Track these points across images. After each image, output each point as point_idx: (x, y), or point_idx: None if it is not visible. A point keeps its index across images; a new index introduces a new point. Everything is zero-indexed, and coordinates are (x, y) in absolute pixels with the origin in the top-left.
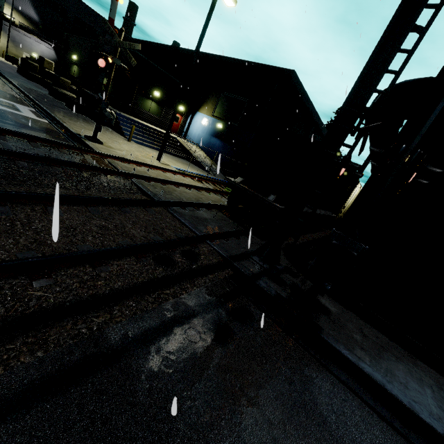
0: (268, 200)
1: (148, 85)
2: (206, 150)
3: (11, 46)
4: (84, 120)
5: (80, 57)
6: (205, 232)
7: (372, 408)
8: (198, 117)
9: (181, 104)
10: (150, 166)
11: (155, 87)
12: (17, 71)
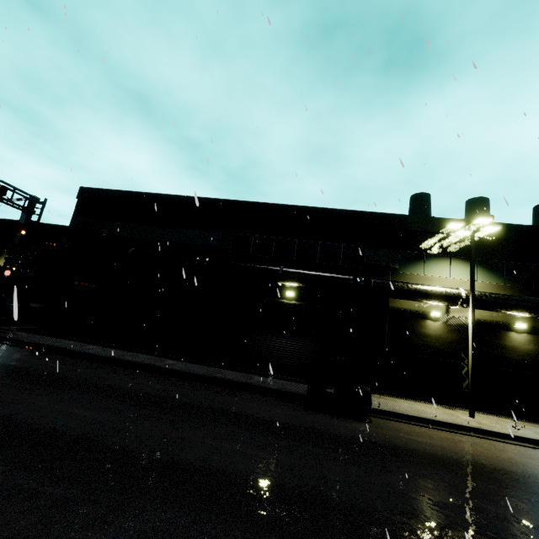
0: None
1: None
2: None
3: None
4: None
5: None
6: None
7: None
8: None
9: None
10: None
11: None
12: None
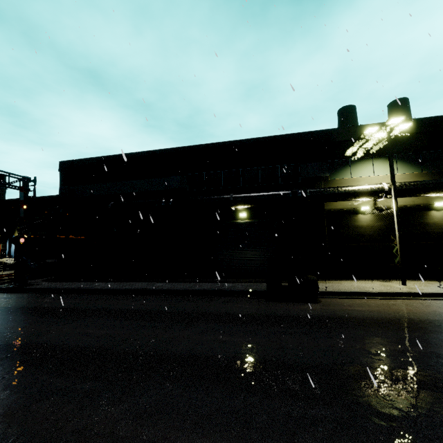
0: None
1: None
2: None
3: None
4: None
5: None
6: None
7: (30, 293)
8: None
9: None
10: None
11: None
12: None
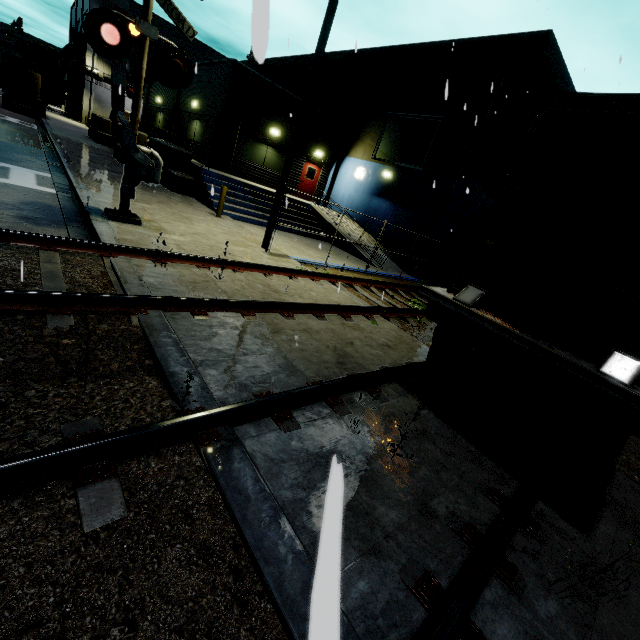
0: (612, 377)
1: (259, 119)
2: (363, 221)
3: (96, 109)
4: (147, 187)
5: (165, 99)
6: (363, 600)
7: None
8: (348, 166)
9: (317, 146)
10: (234, 263)
11: (272, 121)
12: (88, 134)
